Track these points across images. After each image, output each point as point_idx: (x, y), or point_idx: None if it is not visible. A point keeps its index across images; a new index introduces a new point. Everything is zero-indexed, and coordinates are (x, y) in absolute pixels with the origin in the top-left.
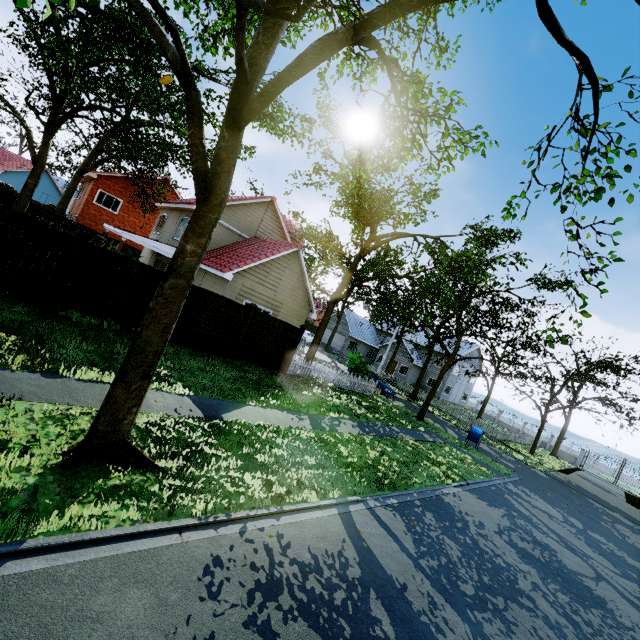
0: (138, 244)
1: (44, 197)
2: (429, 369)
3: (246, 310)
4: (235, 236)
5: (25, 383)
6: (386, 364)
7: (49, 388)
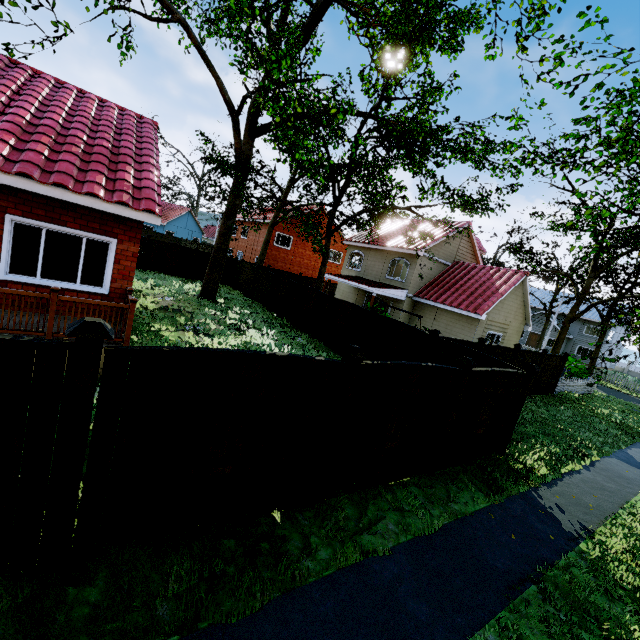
0: (305, 271)
1: (190, 234)
2: (576, 338)
3: (541, 355)
4: (441, 266)
5: (601, 481)
6: (526, 337)
7: (608, 481)
